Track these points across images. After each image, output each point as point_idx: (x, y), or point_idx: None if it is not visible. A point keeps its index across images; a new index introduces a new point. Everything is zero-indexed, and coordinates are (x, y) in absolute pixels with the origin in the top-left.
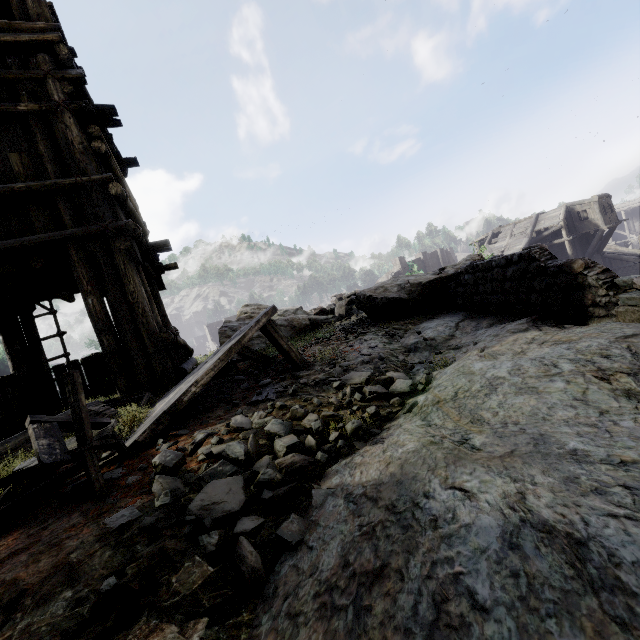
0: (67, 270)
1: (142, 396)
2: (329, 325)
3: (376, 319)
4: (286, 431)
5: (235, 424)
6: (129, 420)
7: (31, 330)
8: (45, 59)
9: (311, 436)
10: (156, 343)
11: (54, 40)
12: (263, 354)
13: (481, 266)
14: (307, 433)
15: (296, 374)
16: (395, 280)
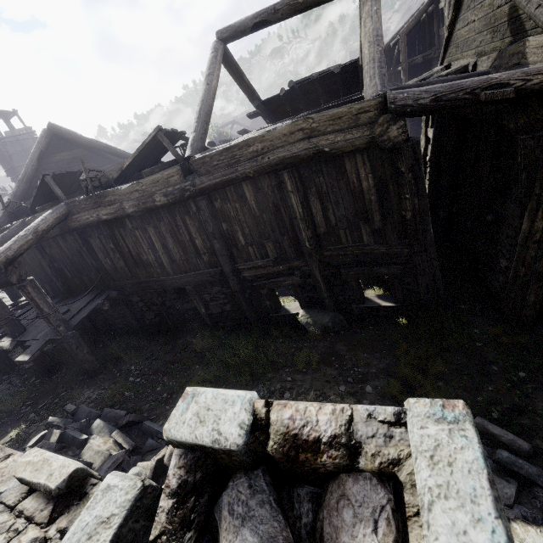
0: None
1: None
2: None
3: None
4: None
5: None
6: None
7: None
8: None
9: None
10: None
11: None
12: None
13: None
14: None
15: None
16: None
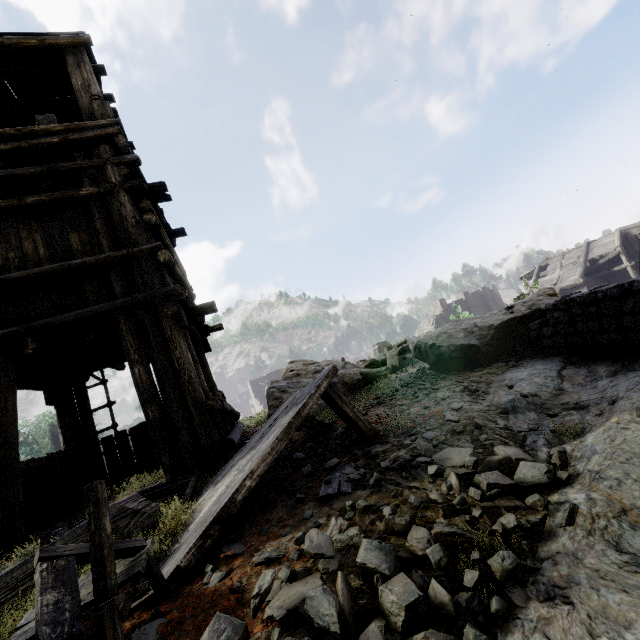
0: (117, 339)
1: (187, 481)
2: (385, 379)
3: (442, 370)
4: (390, 565)
5: (311, 548)
6: (171, 524)
7: (83, 401)
8: (106, 149)
9: (436, 581)
10: (202, 412)
11: (114, 133)
12: (320, 421)
13: (579, 300)
14: (419, 564)
15: (371, 452)
16: (458, 324)
